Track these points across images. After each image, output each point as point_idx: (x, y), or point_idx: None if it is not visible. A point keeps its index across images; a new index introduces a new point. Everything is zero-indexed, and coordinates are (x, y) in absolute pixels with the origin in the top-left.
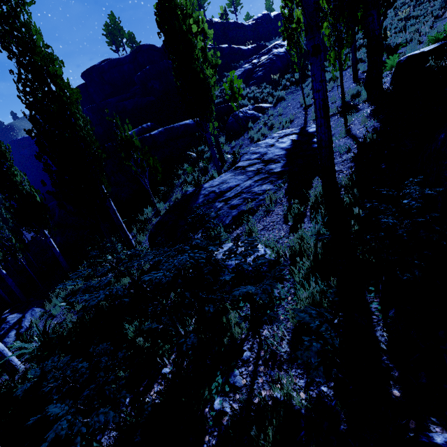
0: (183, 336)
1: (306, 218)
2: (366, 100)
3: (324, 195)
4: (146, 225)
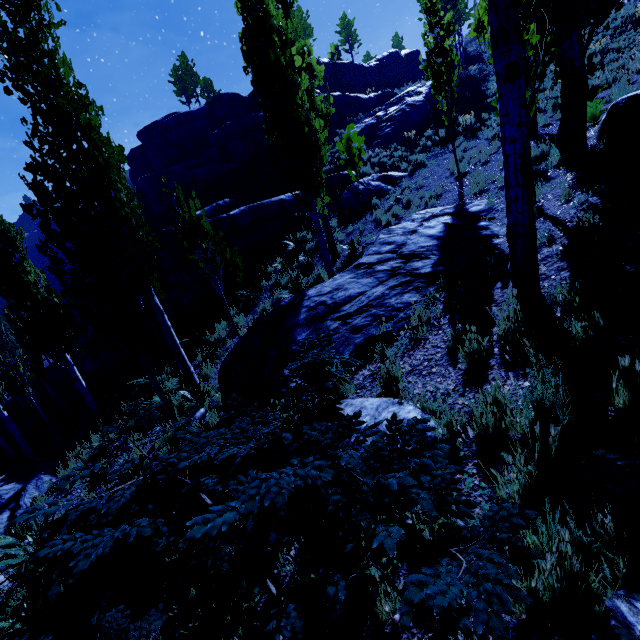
0: (273, 607)
1: (493, 359)
2: (558, 164)
3: (521, 318)
4: (217, 349)
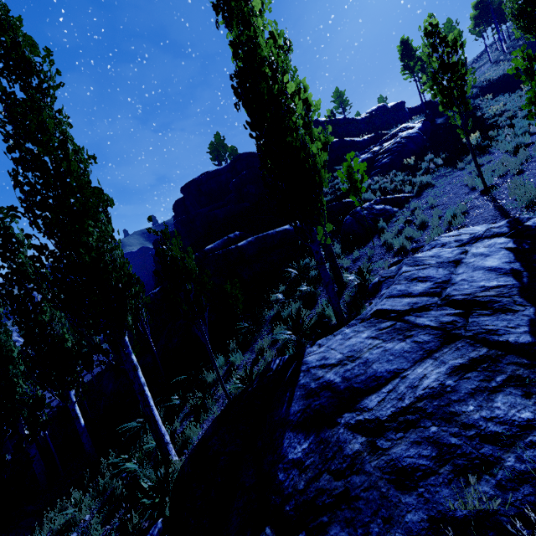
0: None
1: None
2: None
3: None
4: (206, 399)
